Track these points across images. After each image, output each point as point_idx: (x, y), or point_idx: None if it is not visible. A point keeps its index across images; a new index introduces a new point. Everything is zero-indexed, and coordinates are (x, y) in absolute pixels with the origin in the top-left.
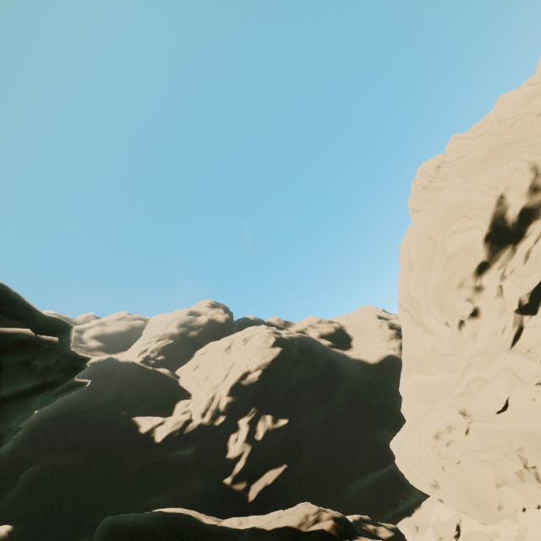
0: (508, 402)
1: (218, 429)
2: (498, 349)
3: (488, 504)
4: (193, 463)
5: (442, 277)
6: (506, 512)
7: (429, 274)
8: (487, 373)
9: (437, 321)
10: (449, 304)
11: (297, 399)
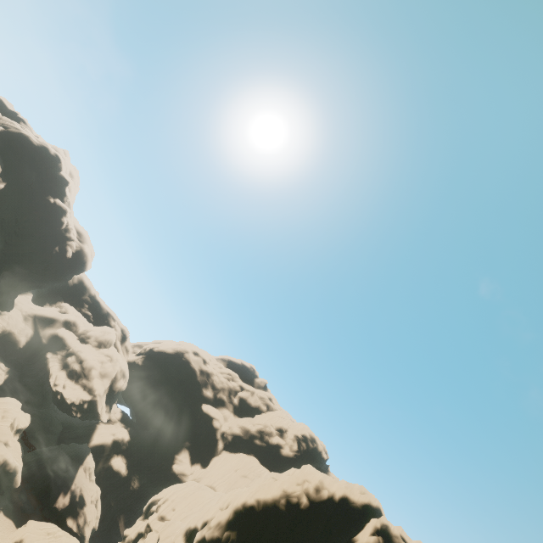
0: None
1: None
2: None
3: None
4: None
5: None
6: None
7: None
8: None
9: None
10: None
11: None
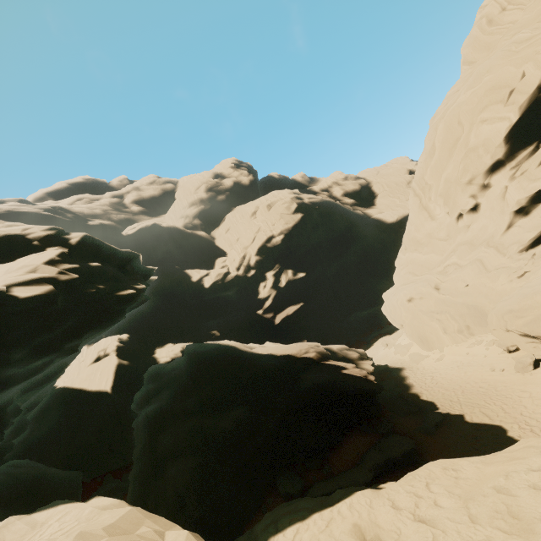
0: (470, 283)
1: (250, 279)
2: (481, 242)
3: (428, 341)
4: (234, 300)
5: (456, 171)
6: (438, 347)
7: (447, 164)
8: (464, 260)
9: (441, 210)
10: (454, 198)
11: (314, 257)
